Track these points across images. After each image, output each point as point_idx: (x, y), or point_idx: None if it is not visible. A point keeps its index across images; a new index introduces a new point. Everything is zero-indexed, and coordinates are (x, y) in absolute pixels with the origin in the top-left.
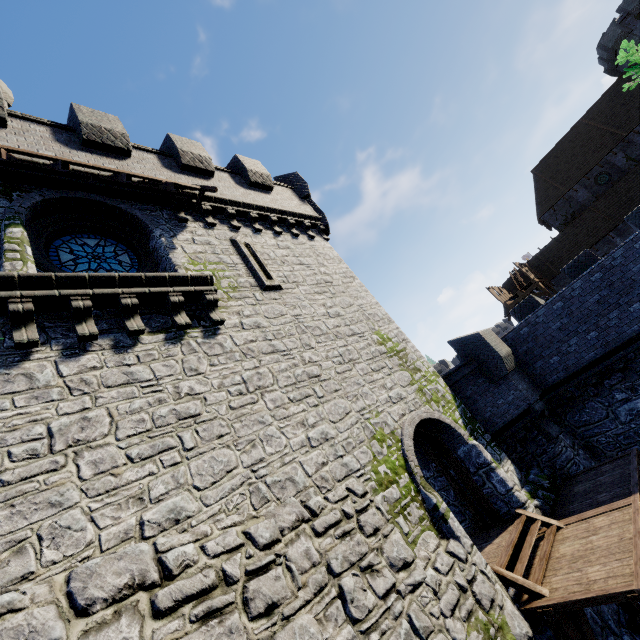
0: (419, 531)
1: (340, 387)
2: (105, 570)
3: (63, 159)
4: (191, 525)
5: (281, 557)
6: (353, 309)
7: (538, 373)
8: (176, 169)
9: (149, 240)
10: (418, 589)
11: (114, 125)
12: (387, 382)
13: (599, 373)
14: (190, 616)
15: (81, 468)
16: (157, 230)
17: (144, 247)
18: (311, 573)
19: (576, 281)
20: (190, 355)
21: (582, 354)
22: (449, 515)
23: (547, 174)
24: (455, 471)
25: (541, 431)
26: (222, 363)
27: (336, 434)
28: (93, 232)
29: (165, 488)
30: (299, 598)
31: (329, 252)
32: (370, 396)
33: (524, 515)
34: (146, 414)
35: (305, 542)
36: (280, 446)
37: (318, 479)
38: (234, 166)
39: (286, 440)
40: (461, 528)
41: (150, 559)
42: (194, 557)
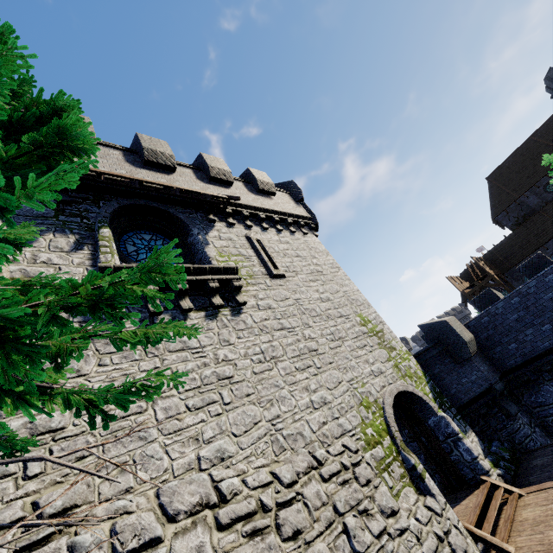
0: (401, 486)
1: (333, 360)
2: (182, 490)
3: (138, 178)
4: (232, 463)
5: (300, 495)
6: (340, 295)
7: (497, 357)
8: (206, 180)
9: (188, 236)
10: (404, 534)
11: (165, 148)
12: (369, 358)
13: (552, 361)
14: (242, 532)
15: (157, 412)
16: (195, 229)
17: (184, 241)
18: (322, 510)
19: (531, 280)
20: (223, 329)
21: (537, 343)
22: (425, 475)
23: (500, 181)
24: (426, 438)
25: (501, 408)
26: (246, 336)
27: (332, 399)
28: (148, 229)
29: (213, 433)
30: (315, 529)
31: (319, 246)
32: (356, 369)
33: (488, 481)
34: (196, 374)
35: (316, 485)
36: (291, 406)
37: (320, 435)
38: (246, 176)
39: (295, 401)
40: (436, 487)
41: (210, 486)
42: (239, 488)
